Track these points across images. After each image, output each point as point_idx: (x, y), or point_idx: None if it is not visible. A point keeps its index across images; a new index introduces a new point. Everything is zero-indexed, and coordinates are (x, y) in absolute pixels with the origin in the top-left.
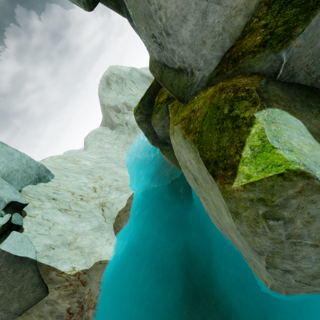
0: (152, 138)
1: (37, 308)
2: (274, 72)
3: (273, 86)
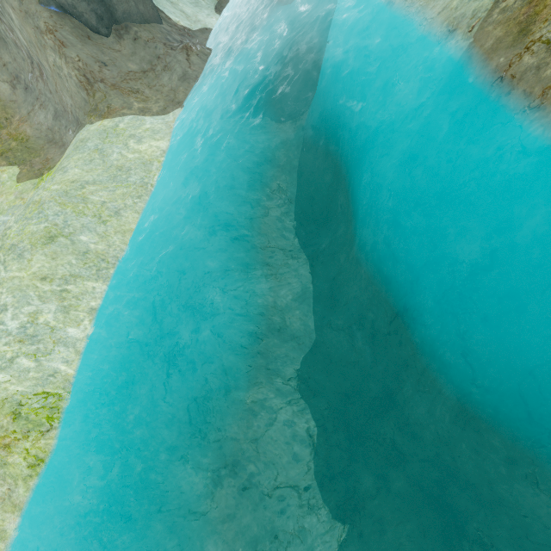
0: None
1: (157, 27)
2: None
3: None
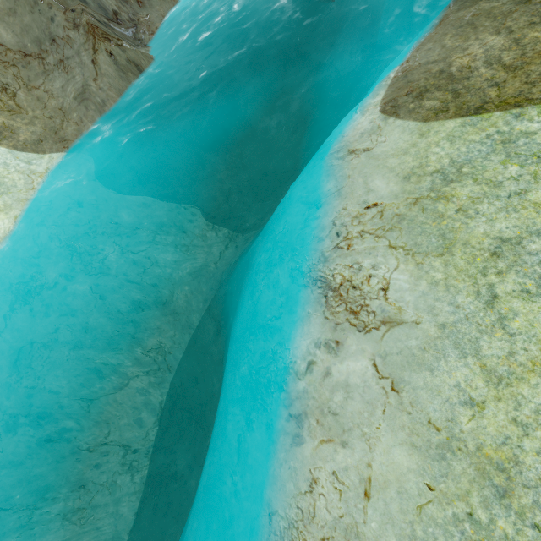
0: None
1: None
2: None
3: None
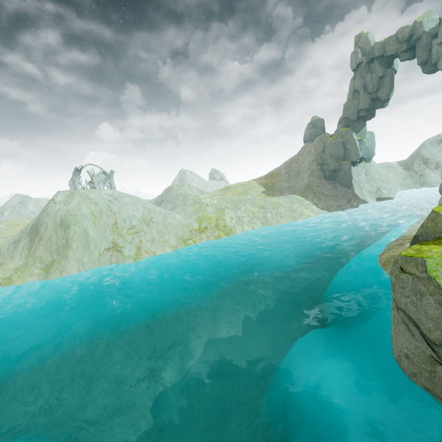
0: None
1: (346, 189)
2: None
3: None
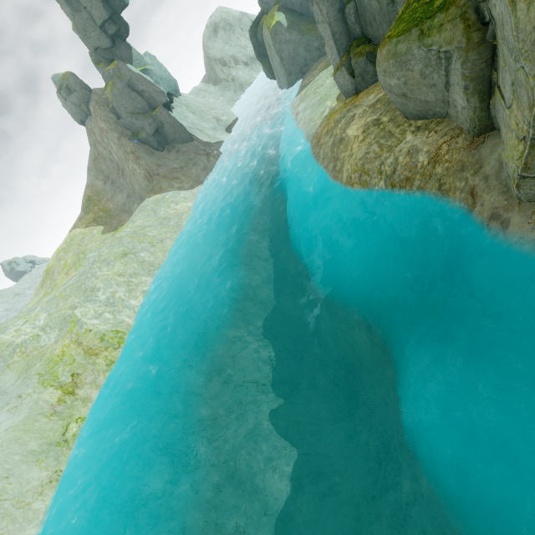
0: (257, 51)
1: (191, 144)
2: (283, 4)
3: (282, 8)
